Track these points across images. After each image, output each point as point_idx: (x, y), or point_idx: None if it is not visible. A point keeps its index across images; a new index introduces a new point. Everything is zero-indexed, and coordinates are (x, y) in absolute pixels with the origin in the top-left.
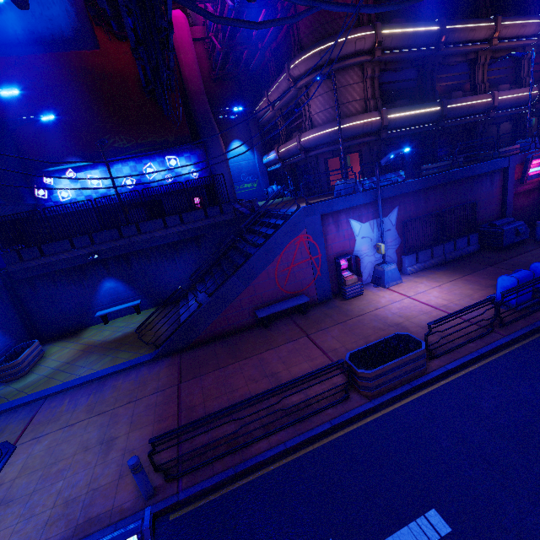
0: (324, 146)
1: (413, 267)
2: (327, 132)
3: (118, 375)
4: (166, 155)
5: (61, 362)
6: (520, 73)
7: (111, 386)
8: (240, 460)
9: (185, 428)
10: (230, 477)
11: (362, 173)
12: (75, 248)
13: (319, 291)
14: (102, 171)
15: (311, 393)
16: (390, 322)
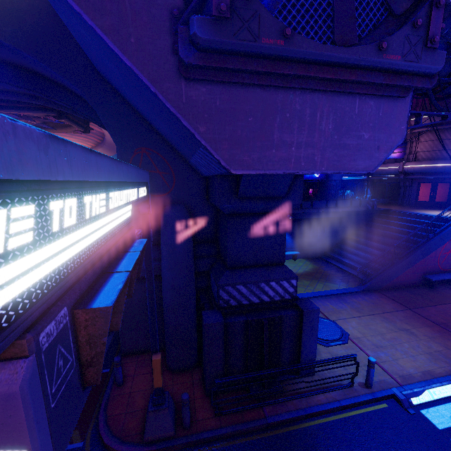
0: (426, 174)
1: None
2: (435, 165)
3: (345, 295)
4: None
5: None
6: None
7: (351, 301)
8: None
9: None
10: None
11: (449, 197)
12: None
13: None
14: None
15: None
16: None
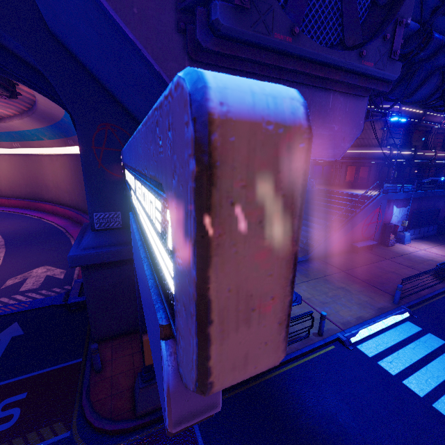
0: (352, 159)
1: (411, 236)
2: (359, 152)
3: None
4: None
5: None
6: (444, 143)
7: (300, 268)
8: (420, 296)
9: (411, 277)
10: (422, 300)
11: (368, 179)
12: None
13: (374, 240)
14: None
15: (422, 279)
16: (426, 259)
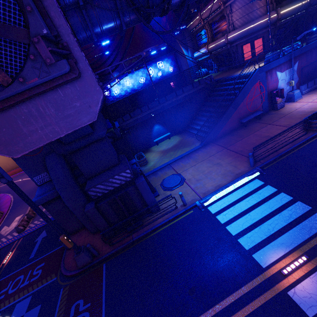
0: (243, 38)
1: (305, 91)
2: (246, 29)
3: (192, 153)
4: (157, 62)
5: (157, 157)
6: None
7: (194, 156)
8: (277, 153)
9: (263, 143)
10: (278, 157)
11: (264, 49)
12: (142, 112)
13: (263, 109)
14: (130, 76)
15: (290, 136)
16: (307, 111)
